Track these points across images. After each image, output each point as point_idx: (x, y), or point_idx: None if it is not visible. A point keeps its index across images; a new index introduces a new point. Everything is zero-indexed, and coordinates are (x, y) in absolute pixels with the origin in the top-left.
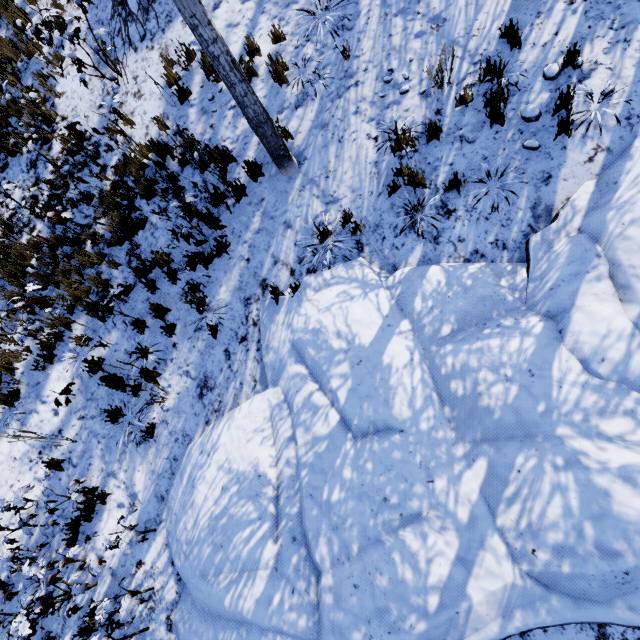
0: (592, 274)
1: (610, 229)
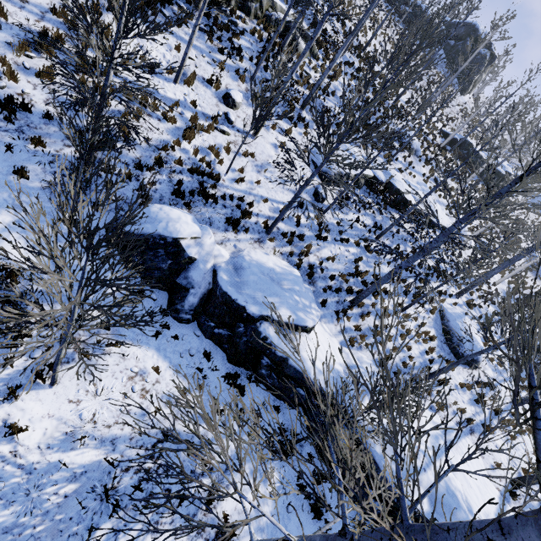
0: None
1: None
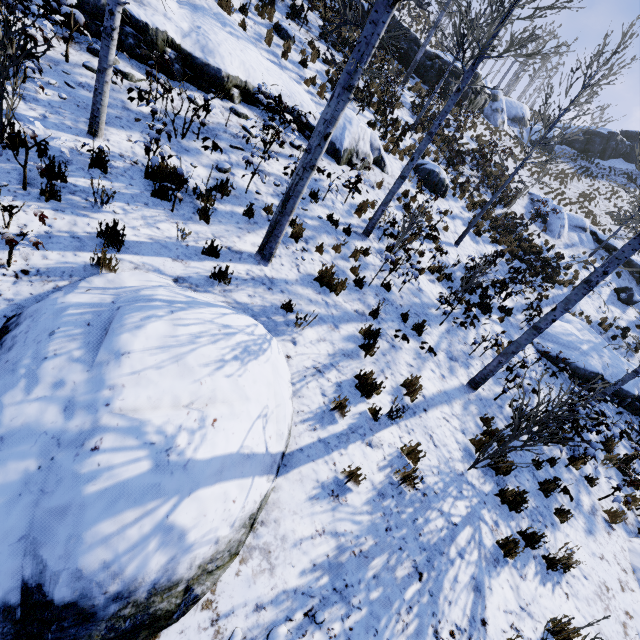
0: None
1: None
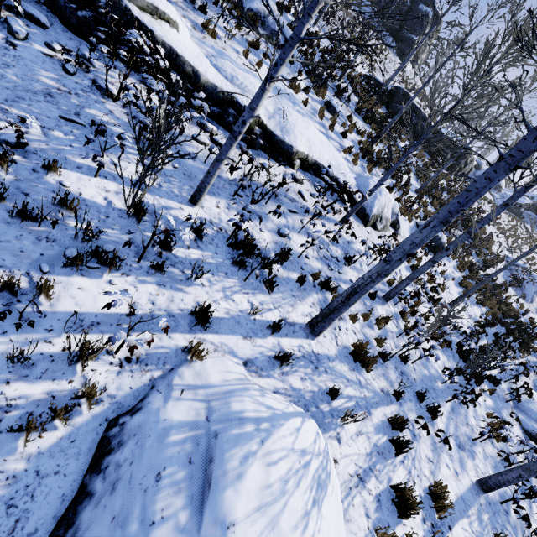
0: None
1: None
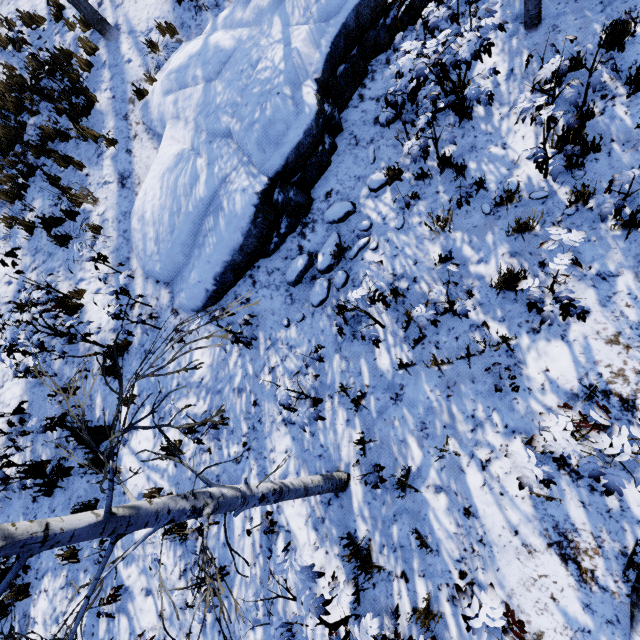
0: None
1: None
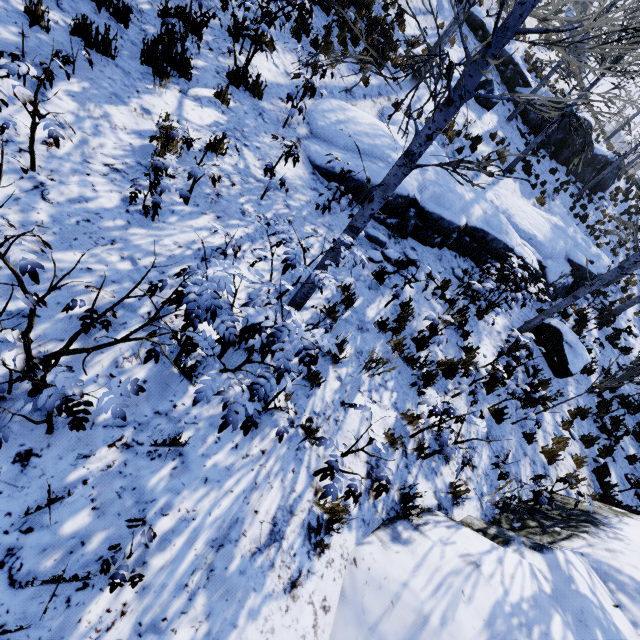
0: (492, 191)
1: (495, 188)
